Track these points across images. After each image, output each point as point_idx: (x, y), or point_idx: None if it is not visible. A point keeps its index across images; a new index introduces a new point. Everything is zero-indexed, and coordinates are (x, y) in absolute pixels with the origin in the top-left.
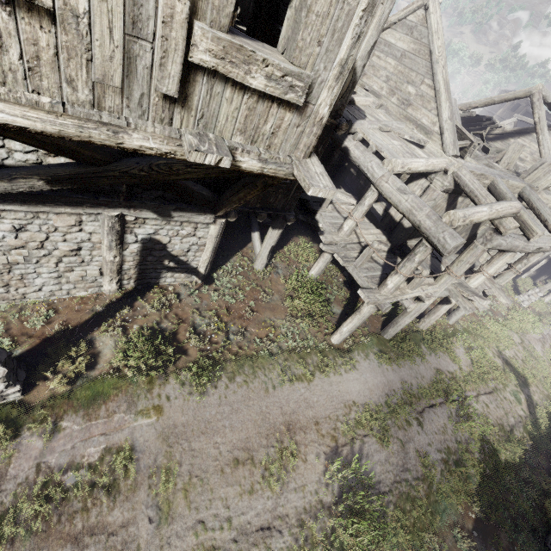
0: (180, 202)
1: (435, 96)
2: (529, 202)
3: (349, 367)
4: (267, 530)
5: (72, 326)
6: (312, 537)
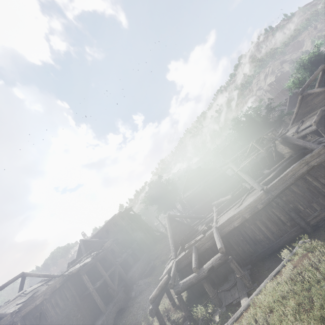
0: None
1: (78, 258)
2: None
3: None
4: None
5: None
6: None
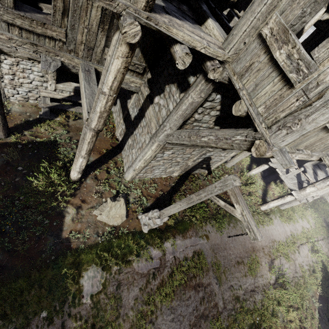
0: None
1: None
2: None
3: (271, 223)
4: (254, 292)
5: (164, 193)
6: (268, 296)
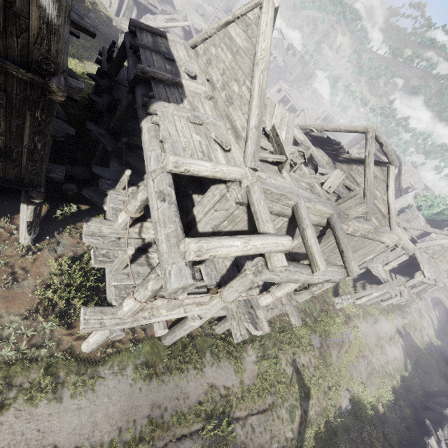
0: None
1: (249, 100)
2: (333, 229)
3: (79, 390)
4: None
5: None
6: None
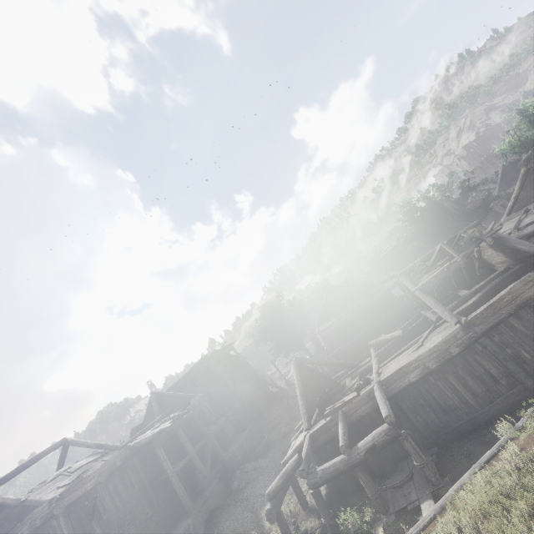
0: None
1: (147, 421)
2: None
3: None
4: None
5: None
6: None
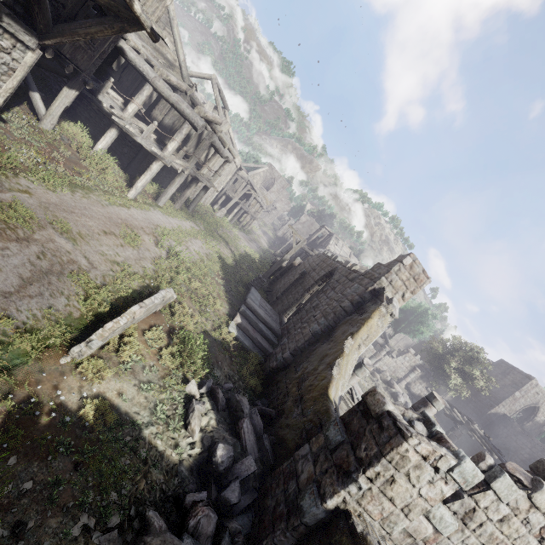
0: (11, 10)
1: (174, 42)
2: None
3: (147, 209)
4: (139, 260)
5: None
6: (162, 267)
